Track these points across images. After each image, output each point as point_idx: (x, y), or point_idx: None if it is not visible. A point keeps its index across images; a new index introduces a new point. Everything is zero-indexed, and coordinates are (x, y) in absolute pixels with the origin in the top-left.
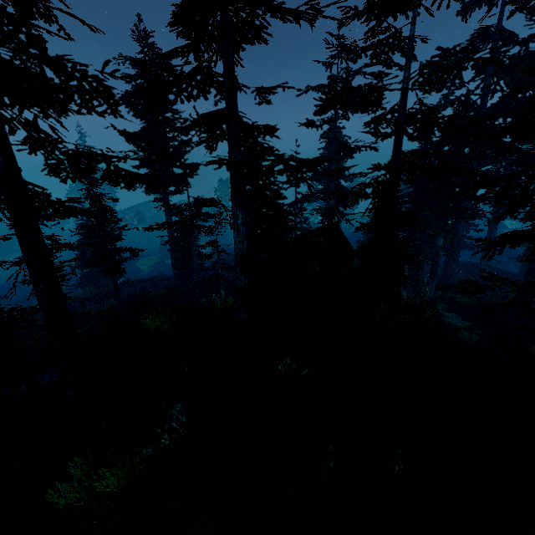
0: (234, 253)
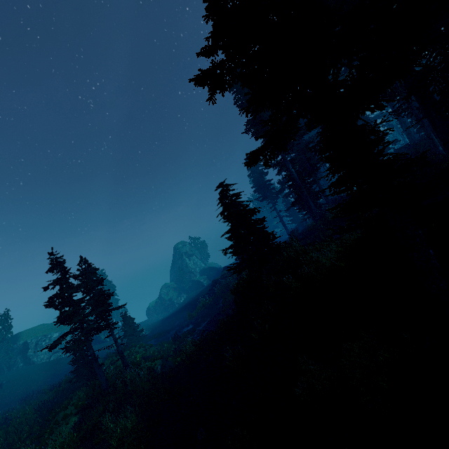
0: (193, 301)
